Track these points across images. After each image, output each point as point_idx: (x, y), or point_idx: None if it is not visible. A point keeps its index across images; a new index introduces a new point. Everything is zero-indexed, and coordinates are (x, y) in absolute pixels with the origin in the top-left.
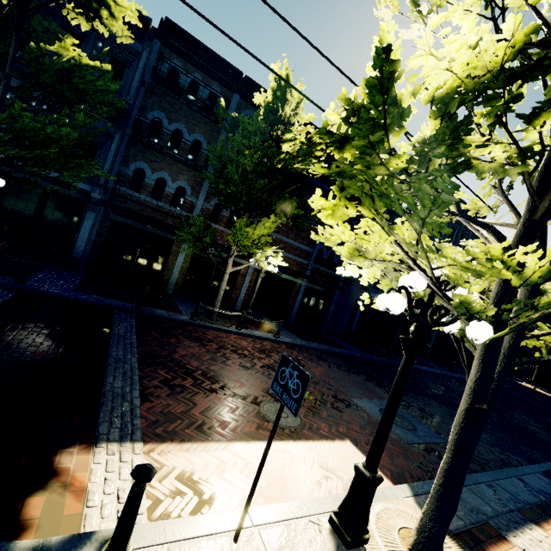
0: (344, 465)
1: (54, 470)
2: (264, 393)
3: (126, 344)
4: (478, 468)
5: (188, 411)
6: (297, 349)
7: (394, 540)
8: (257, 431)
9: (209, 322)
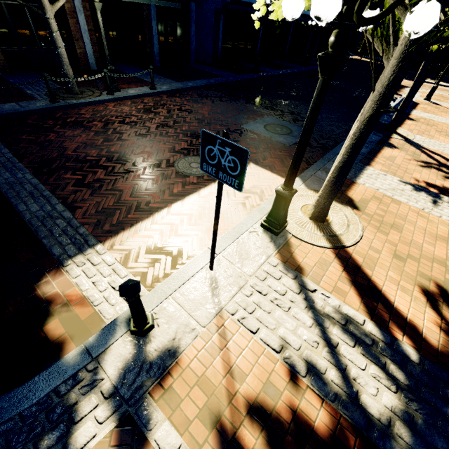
0: (255, 183)
1: (46, 300)
2: (173, 153)
3: (4, 164)
4: (334, 143)
5: (119, 199)
6: (178, 94)
7: (300, 216)
8: (184, 189)
9: (75, 98)
